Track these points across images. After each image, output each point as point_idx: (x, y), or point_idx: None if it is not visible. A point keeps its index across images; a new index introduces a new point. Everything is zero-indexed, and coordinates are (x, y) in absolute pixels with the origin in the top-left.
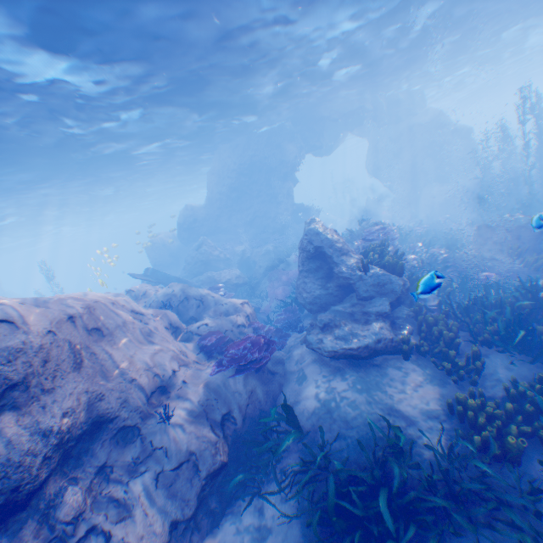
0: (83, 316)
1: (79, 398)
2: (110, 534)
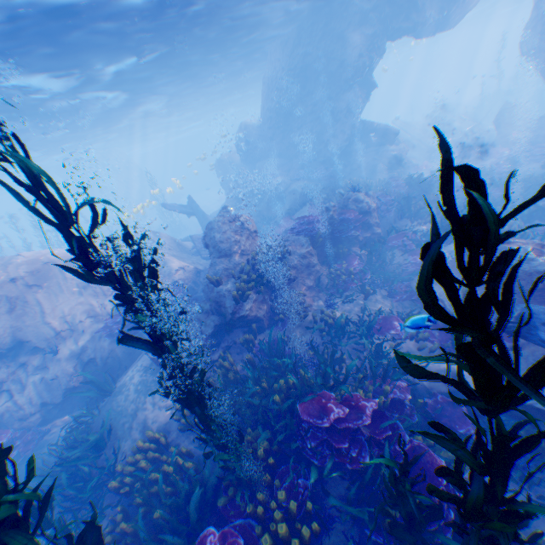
0: (25, 277)
1: (6, 329)
2: (14, 395)
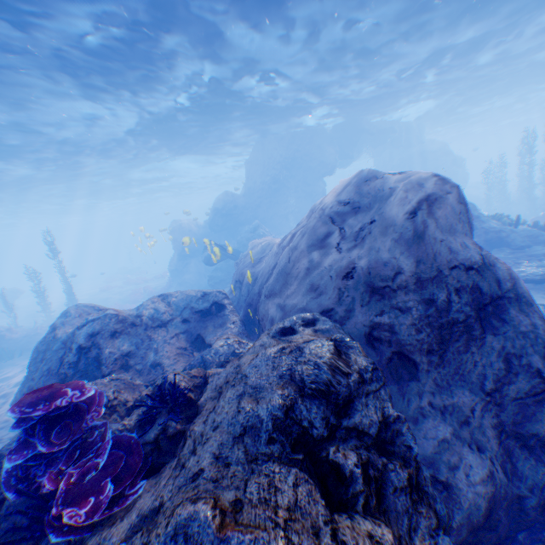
0: None
1: None
2: None
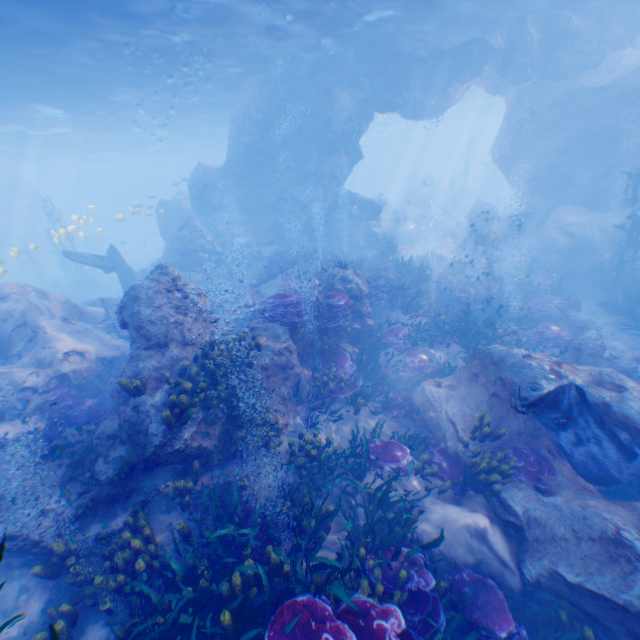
0: None
1: None
2: None
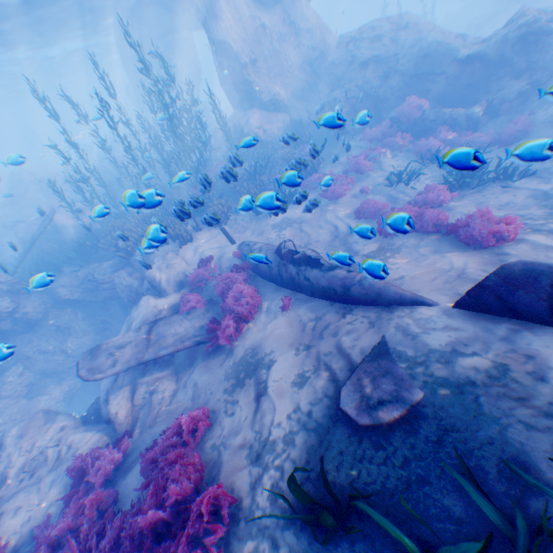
0: None
1: None
2: None
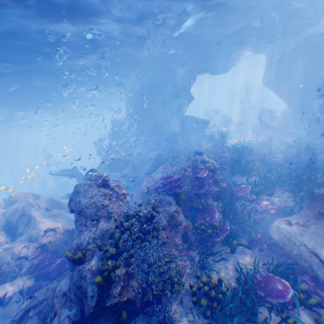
0: None
1: None
2: None
